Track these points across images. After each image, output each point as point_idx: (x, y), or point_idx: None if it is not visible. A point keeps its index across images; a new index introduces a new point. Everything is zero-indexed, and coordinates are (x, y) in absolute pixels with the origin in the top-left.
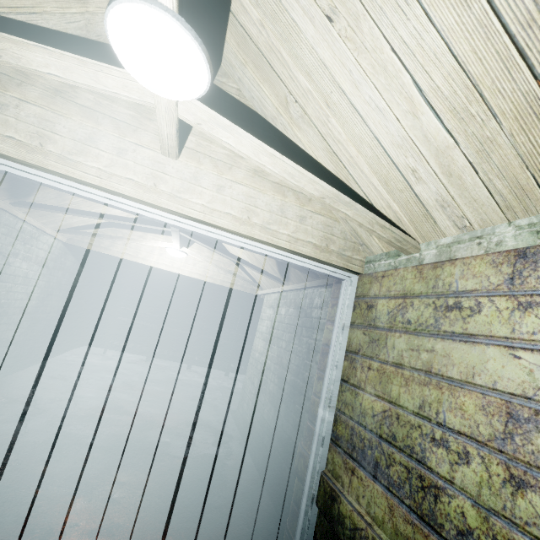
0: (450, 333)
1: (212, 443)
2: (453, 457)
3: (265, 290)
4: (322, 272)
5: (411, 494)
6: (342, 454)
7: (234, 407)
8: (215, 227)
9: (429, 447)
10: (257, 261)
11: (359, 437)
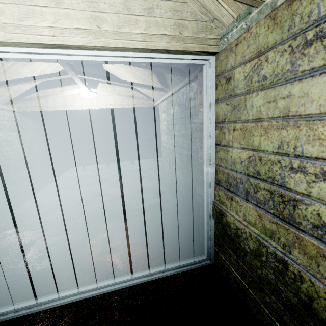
0: (309, 71)
1: (153, 197)
2: (310, 178)
3: (157, 101)
4: (183, 63)
5: (274, 207)
6: (223, 190)
7: (162, 176)
8: (74, 48)
9: (287, 175)
10: (143, 80)
11: (233, 178)
